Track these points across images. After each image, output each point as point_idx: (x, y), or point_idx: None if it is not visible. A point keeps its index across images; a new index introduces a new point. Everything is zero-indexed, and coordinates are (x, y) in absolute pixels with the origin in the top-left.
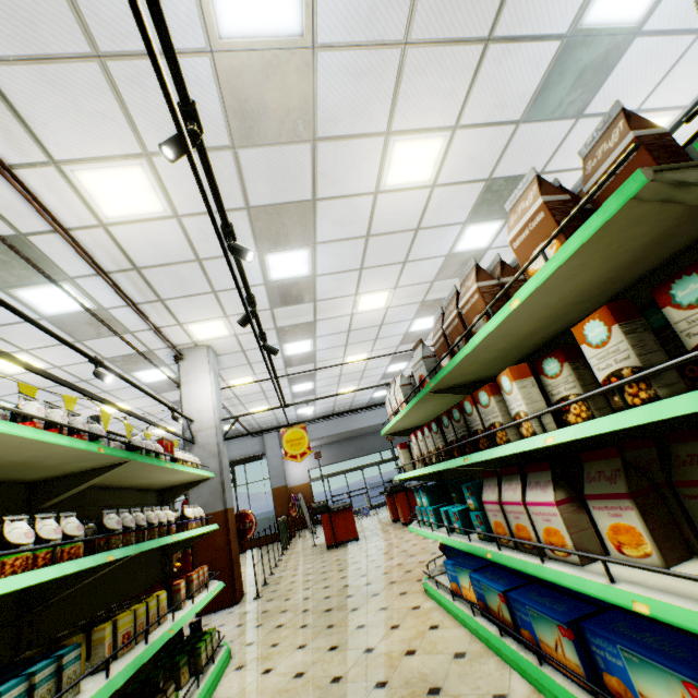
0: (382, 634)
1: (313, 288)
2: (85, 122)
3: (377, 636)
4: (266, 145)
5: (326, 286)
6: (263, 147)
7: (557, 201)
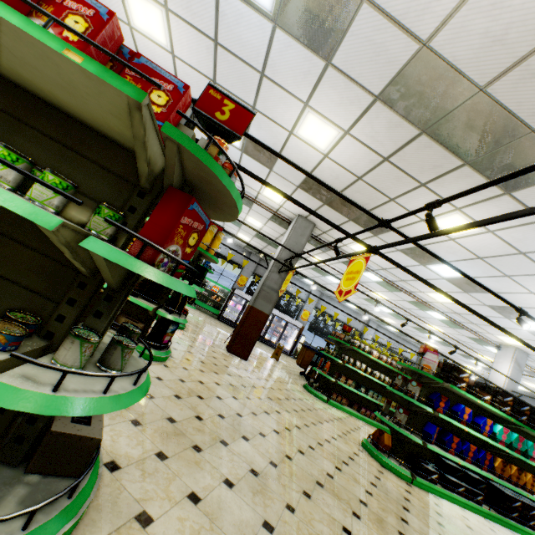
0: None
1: None
2: (424, 287)
3: None
4: (476, 292)
5: None
6: (476, 293)
7: None
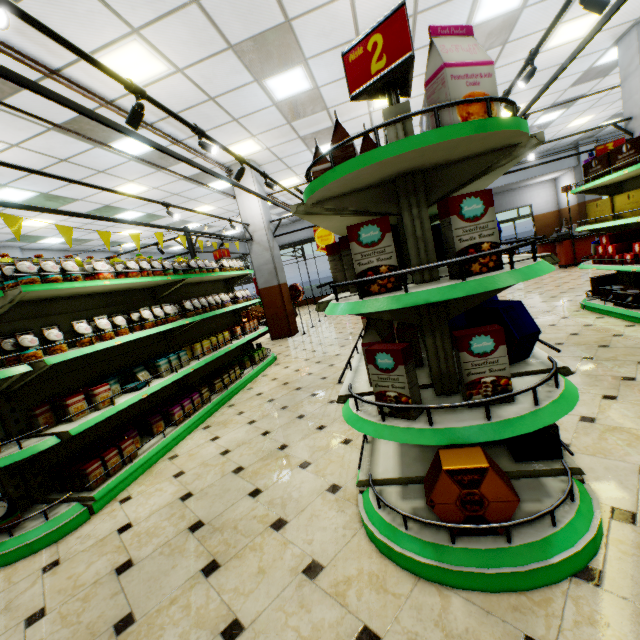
0: (343, 359)
1: (320, 98)
2: (84, 22)
3: (340, 360)
4: None
5: (332, 94)
6: None
7: (321, 170)
